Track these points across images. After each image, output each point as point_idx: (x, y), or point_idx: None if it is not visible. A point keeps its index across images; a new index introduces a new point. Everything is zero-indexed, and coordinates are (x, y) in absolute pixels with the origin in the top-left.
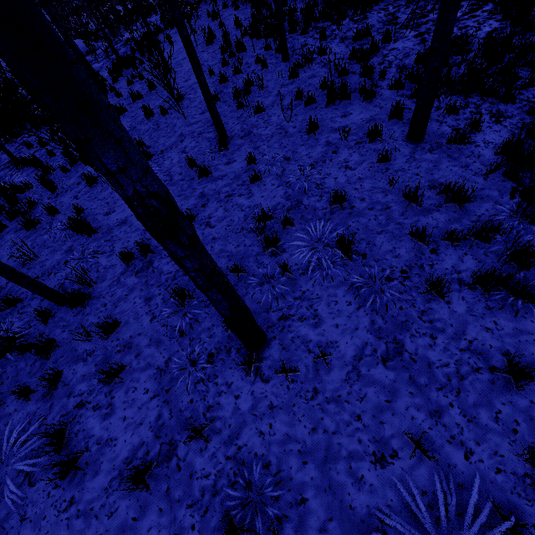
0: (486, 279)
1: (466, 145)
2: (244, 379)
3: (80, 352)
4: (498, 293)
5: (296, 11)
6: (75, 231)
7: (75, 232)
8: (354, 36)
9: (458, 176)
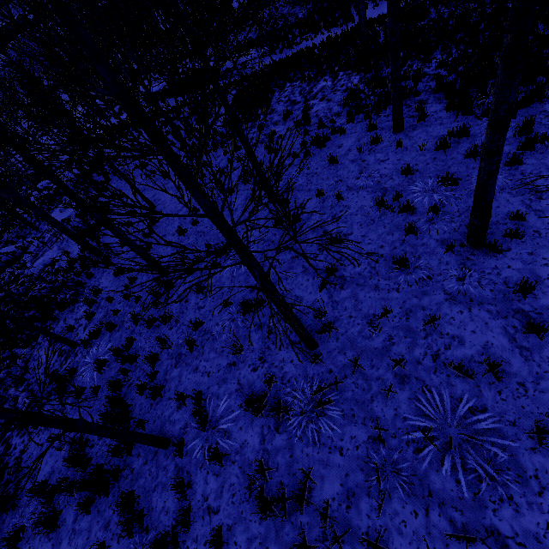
0: (528, 142)
1: (426, 118)
2: (498, 259)
3: (381, 345)
4: (535, 147)
5: (215, 130)
6: (247, 313)
7: (244, 316)
8: (283, 118)
9: (445, 129)
